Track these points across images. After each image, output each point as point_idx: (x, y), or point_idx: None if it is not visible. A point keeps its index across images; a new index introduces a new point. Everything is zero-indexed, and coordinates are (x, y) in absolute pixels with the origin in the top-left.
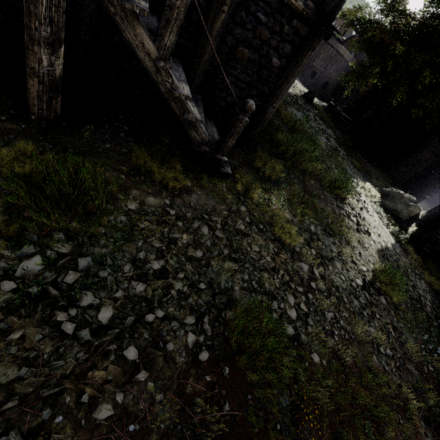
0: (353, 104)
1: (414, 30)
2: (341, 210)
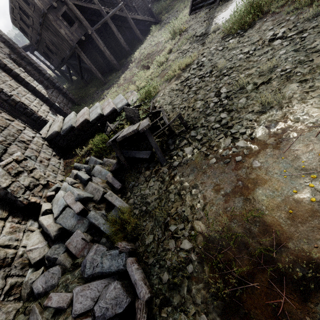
0: None
1: None
2: None
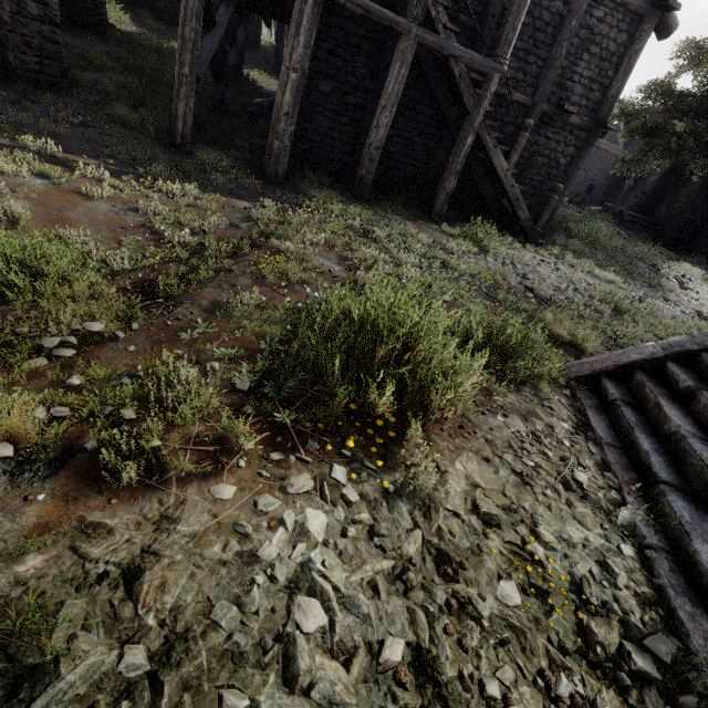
0: (640, 200)
1: (694, 105)
2: (655, 274)
